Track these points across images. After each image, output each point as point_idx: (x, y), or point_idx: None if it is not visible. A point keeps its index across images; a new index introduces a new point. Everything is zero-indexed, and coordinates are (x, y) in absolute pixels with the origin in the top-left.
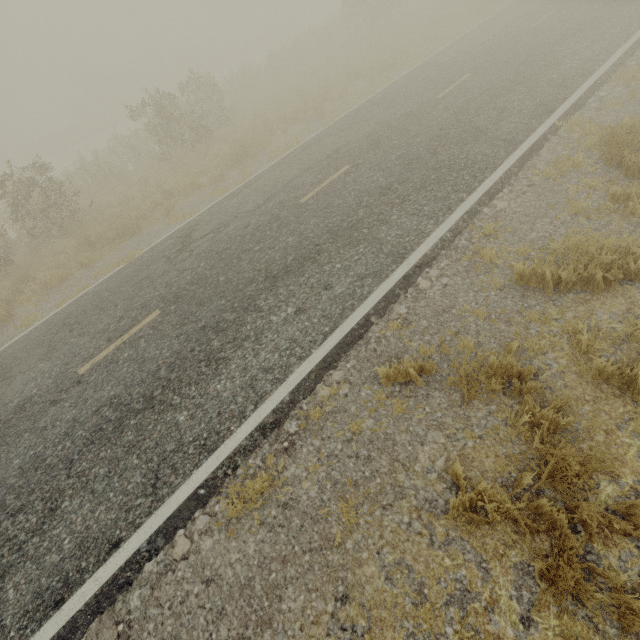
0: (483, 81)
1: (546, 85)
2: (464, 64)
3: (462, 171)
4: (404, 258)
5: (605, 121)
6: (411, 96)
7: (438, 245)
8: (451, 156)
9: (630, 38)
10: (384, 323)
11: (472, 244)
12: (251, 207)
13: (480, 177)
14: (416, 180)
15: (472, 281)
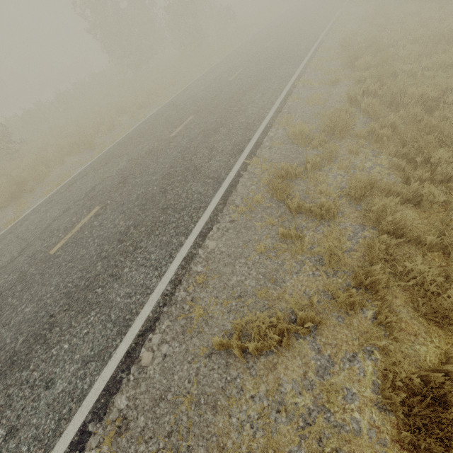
0: (201, 122)
1: (238, 128)
2: (190, 107)
3: (183, 211)
4: (128, 326)
5: (275, 158)
6: (155, 133)
7: (160, 302)
8: (176, 195)
9: (282, 92)
10: (102, 430)
11: (189, 294)
12: (5, 261)
13: (195, 217)
14: (148, 223)
15: (187, 347)
